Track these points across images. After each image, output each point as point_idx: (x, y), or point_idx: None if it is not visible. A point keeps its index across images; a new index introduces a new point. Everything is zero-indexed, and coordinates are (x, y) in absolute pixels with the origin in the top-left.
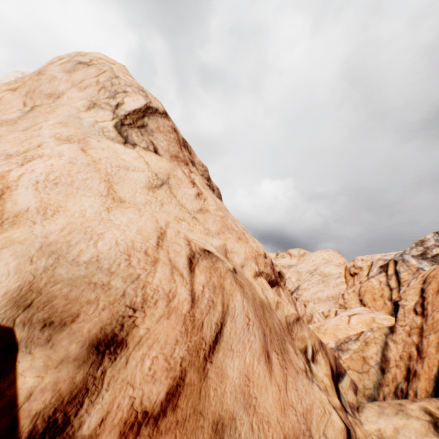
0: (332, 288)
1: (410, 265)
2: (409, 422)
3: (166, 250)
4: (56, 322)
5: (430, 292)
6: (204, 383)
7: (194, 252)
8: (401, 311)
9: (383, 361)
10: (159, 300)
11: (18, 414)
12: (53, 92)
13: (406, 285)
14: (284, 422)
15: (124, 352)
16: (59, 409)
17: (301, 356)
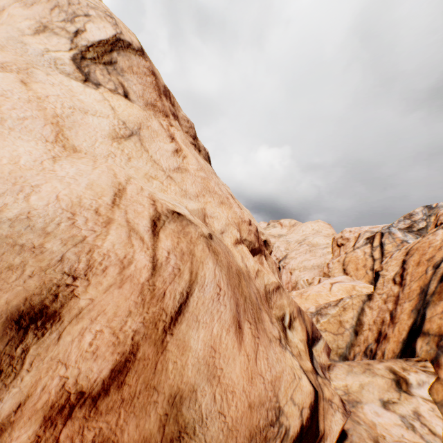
0: (318, 257)
1: (396, 237)
2: (374, 379)
3: (124, 209)
4: None
5: (411, 264)
6: (161, 357)
7: (160, 213)
8: (381, 280)
9: (357, 325)
10: (110, 266)
11: None
12: None
13: (389, 257)
14: (250, 391)
15: (56, 326)
16: None
17: (277, 324)
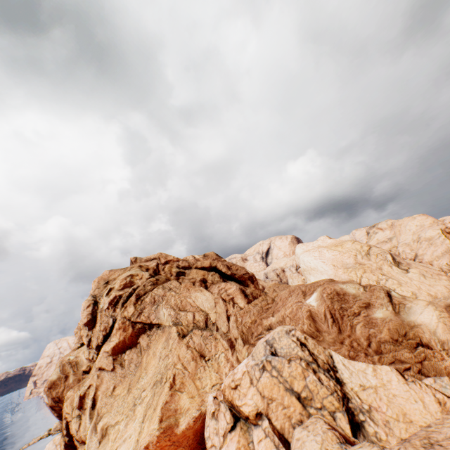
0: (440, 246)
1: None
2: None
3: (449, 289)
4: None
5: None
6: None
7: None
8: None
9: None
10: None
11: None
12: (375, 268)
13: None
14: None
15: None
16: None
17: None
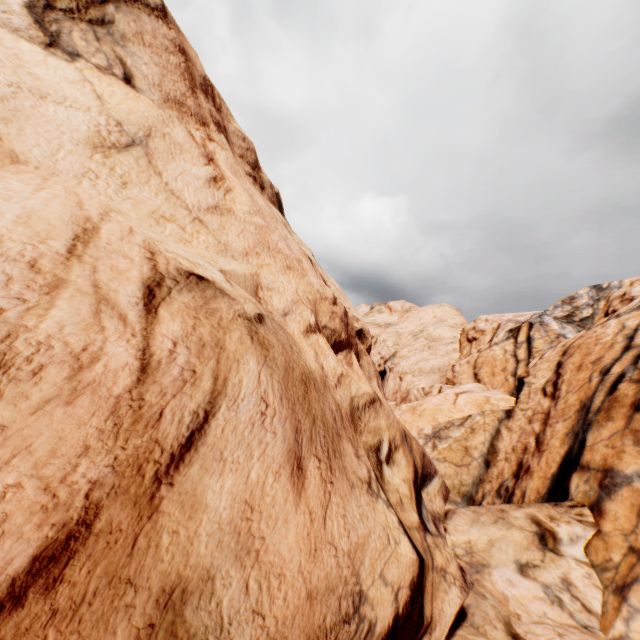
0: (440, 357)
1: (549, 330)
2: (510, 533)
3: (90, 264)
4: None
5: (569, 367)
6: (148, 525)
7: (163, 275)
8: (526, 390)
9: (490, 453)
10: (49, 365)
11: None
12: None
13: (539, 357)
14: (311, 571)
15: None
16: None
17: (366, 459)
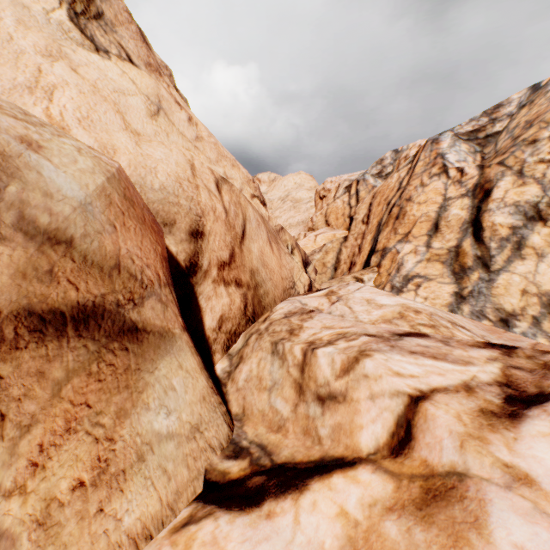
0: (303, 213)
1: (368, 184)
2: None
3: (200, 178)
4: (168, 224)
5: (375, 205)
6: (242, 254)
7: (217, 179)
8: (354, 223)
9: (336, 263)
10: (209, 212)
11: (178, 260)
12: None
13: (361, 202)
14: (281, 272)
15: (205, 237)
16: (191, 259)
17: (286, 248)
